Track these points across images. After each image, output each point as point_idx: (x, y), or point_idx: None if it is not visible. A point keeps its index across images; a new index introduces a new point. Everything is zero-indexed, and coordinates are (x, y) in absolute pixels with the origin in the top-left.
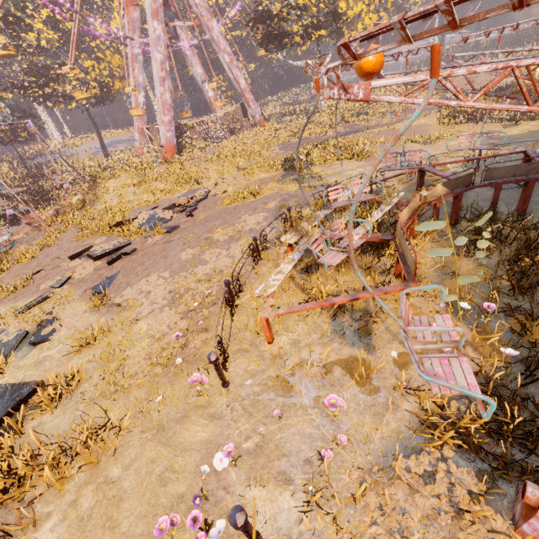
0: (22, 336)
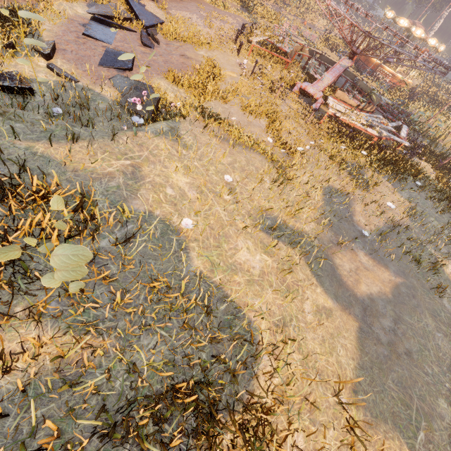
0: None
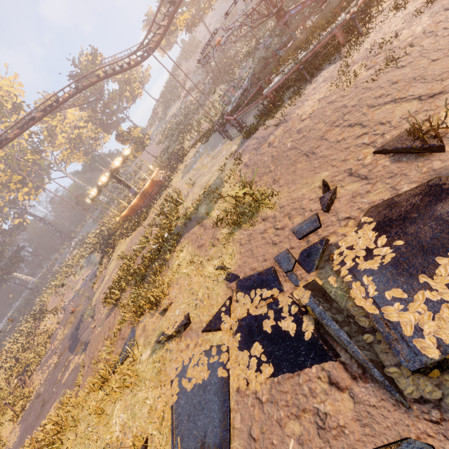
0: None
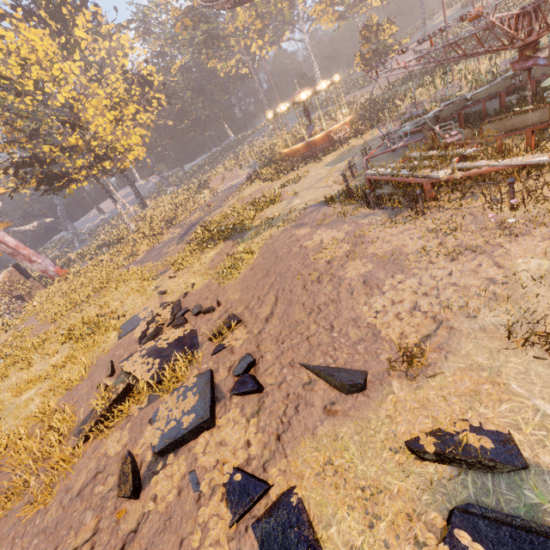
0: (480, 512)
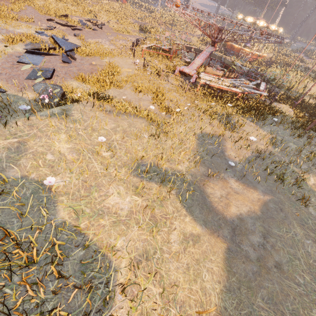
0: (56, 36)
